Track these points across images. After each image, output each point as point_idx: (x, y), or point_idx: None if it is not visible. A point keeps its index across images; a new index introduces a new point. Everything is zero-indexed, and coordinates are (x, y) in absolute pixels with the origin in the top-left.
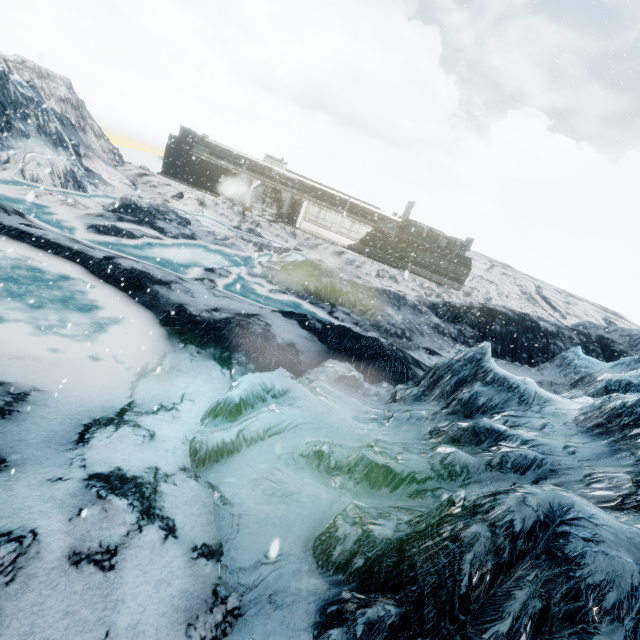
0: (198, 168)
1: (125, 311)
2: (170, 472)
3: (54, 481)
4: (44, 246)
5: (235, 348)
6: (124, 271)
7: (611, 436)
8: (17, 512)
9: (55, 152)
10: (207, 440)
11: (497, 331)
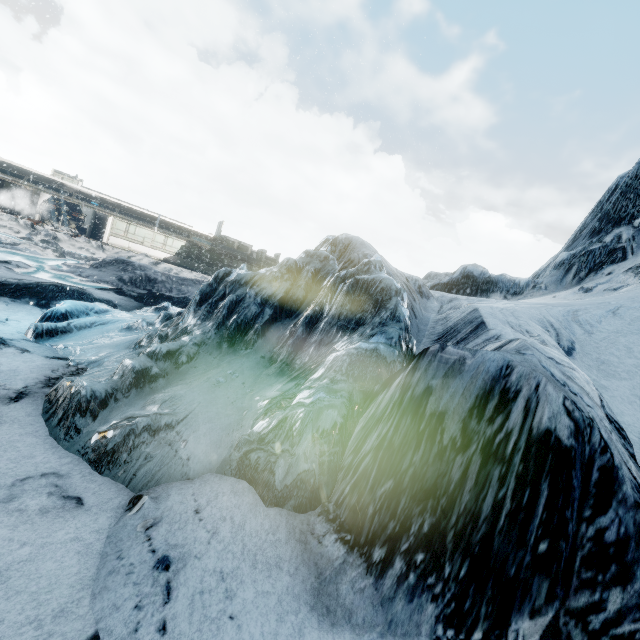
0: None
1: None
2: (13, 339)
3: None
4: None
5: (52, 298)
6: None
7: None
8: None
9: None
10: (42, 324)
11: None
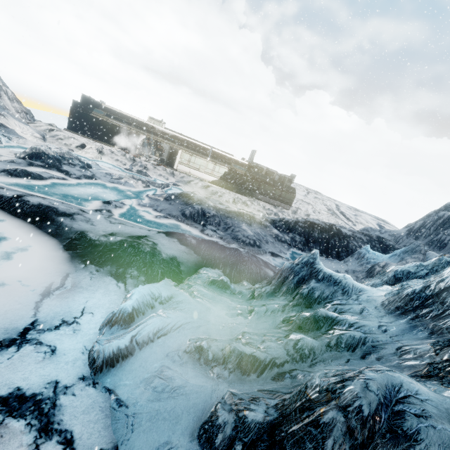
0: (97, 126)
1: (32, 240)
2: (69, 383)
3: None
4: None
5: (128, 265)
6: (32, 206)
7: (408, 315)
8: None
9: None
10: (104, 349)
11: (316, 237)
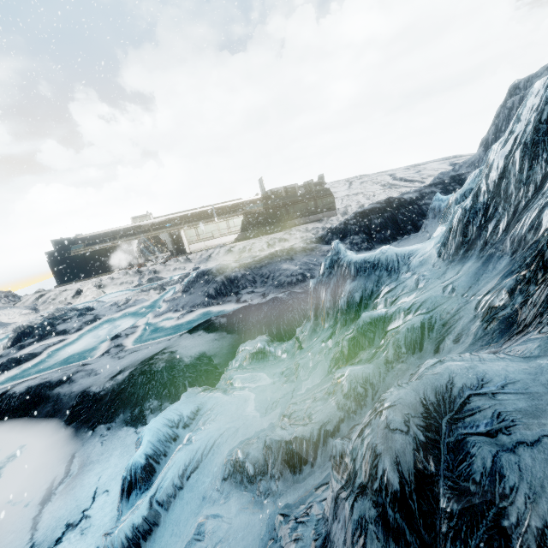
0: (84, 262)
1: (28, 436)
2: None
3: None
4: None
5: (144, 398)
6: (20, 397)
7: (475, 248)
8: None
9: None
10: (112, 541)
11: (377, 224)
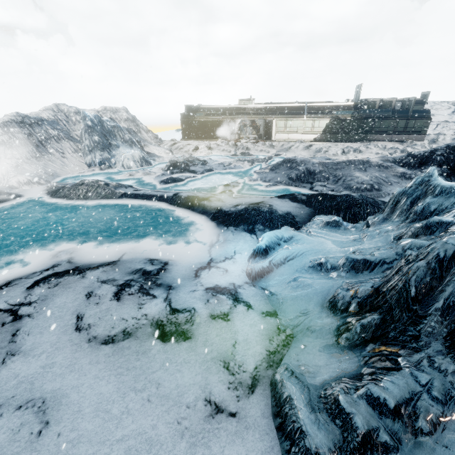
0: (201, 127)
1: (192, 218)
2: (240, 284)
3: (193, 291)
4: (146, 198)
5: (255, 222)
6: (185, 199)
7: None
8: (184, 302)
9: (132, 150)
10: (254, 267)
11: None
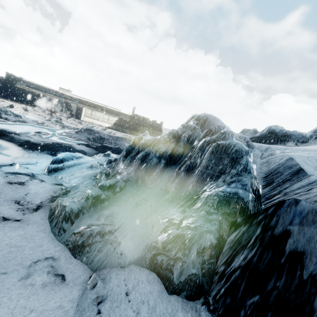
0: (20, 93)
1: None
2: (38, 174)
3: None
4: None
5: (57, 150)
6: None
7: None
8: None
9: None
10: (51, 166)
11: None
